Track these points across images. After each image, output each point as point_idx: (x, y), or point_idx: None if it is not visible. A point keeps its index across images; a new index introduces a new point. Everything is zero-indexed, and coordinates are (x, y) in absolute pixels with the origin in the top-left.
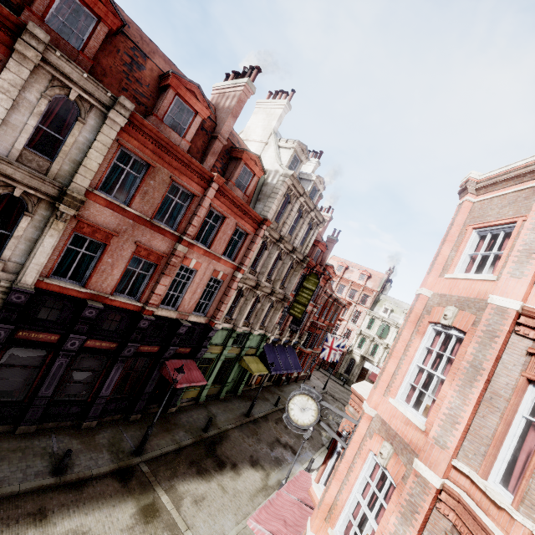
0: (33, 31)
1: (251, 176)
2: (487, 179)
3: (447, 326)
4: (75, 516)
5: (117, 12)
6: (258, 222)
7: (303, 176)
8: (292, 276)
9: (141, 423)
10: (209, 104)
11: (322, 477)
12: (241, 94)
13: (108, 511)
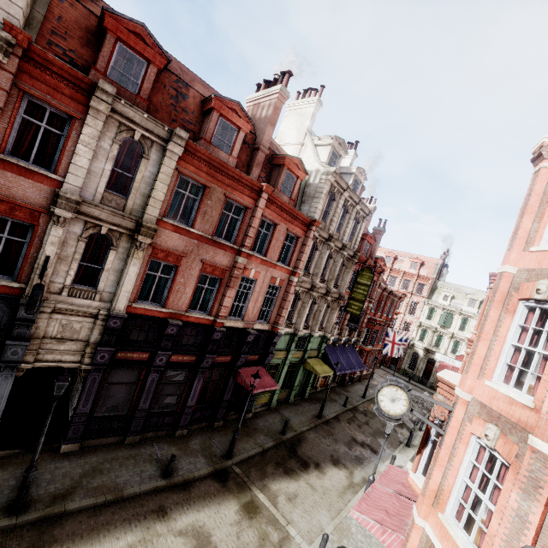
0: (103, 87)
1: (294, 180)
2: None
3: (542, 301)
4: (189, 512)
5: (163, 52)
6: (307, 224)
7: (343, 171)
8: (344, 273)
9: (224, 429)
10: (250, 118)
11: (419, 467)
12: (276, 102)
13: (215, 508)
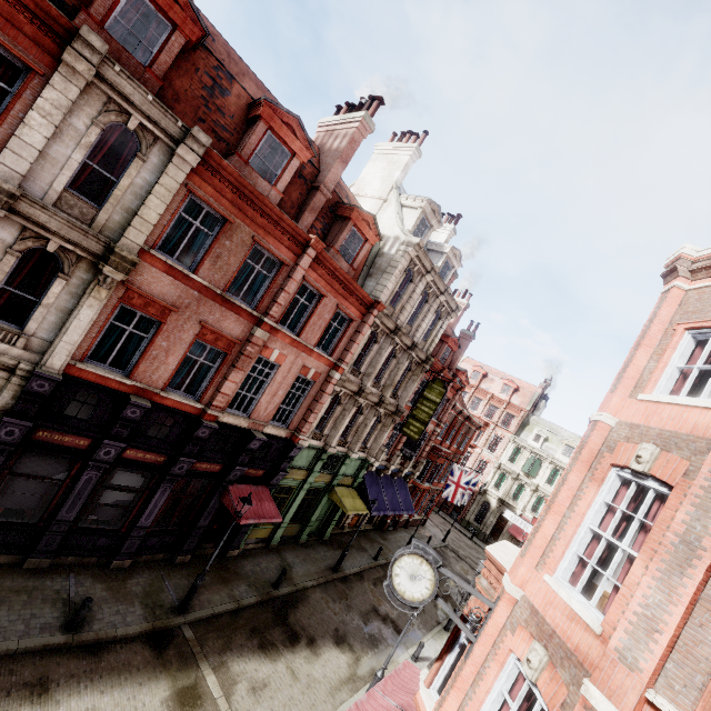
0: (87, 37)
1: (361, 243)
2: (710, 256)
3: (641, 473)
4: (87, 693)
5: (198, 18)
6: (367, 305)
7: (433, 247)
8: (409, 381)
9: (190, 568)
10: (311, 144)
11: (435, 680)
12: (354, 133)
13: (132, 690)
